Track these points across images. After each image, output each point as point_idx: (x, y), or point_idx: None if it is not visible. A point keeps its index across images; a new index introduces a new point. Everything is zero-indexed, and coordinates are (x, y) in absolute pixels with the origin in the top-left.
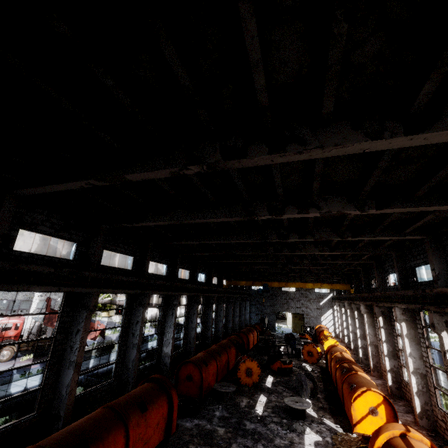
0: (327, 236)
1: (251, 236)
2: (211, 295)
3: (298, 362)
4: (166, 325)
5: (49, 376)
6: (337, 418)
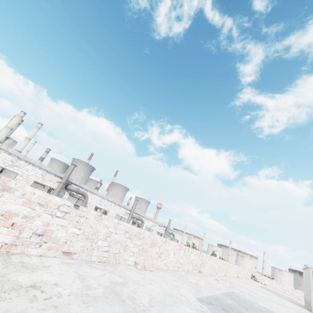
0: None
1: None
2: None
3: None
4: None
5: None
6: None
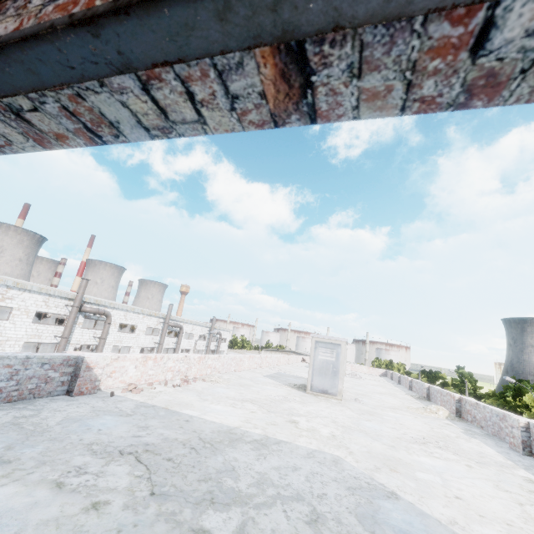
0: None
1: None
2: None
3: None
4: None
5: None
6: None
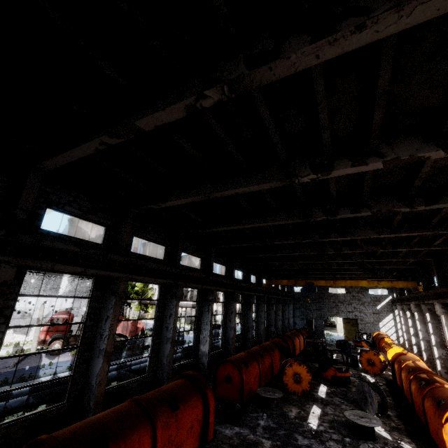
0: (389, 207)
1: (291, 215)
2: (249, 294)
3: (356, 371)
4: (203, 322)
5: (79, 364)
6: (420, 443)
